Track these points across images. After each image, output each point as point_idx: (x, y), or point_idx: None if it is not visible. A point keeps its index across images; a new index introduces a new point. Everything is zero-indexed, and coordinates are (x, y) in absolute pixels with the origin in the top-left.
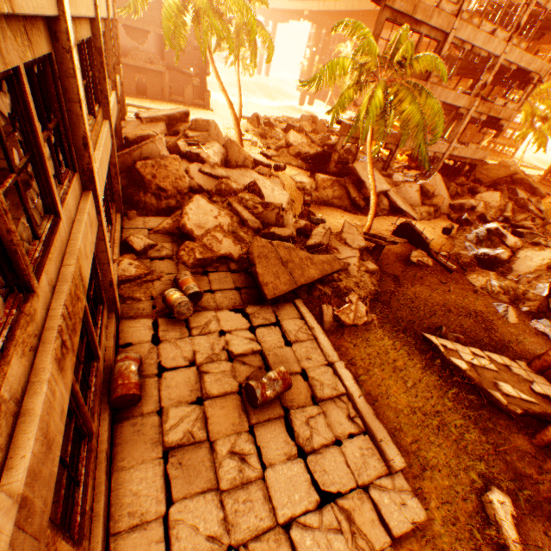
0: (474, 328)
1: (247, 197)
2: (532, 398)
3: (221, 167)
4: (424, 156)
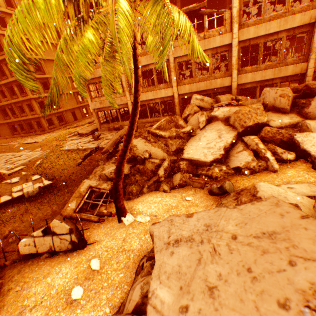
0: (3, 217)
1: (173, 129)
2: (2, 184)
3: (220, 120)
4: (52, 98)
